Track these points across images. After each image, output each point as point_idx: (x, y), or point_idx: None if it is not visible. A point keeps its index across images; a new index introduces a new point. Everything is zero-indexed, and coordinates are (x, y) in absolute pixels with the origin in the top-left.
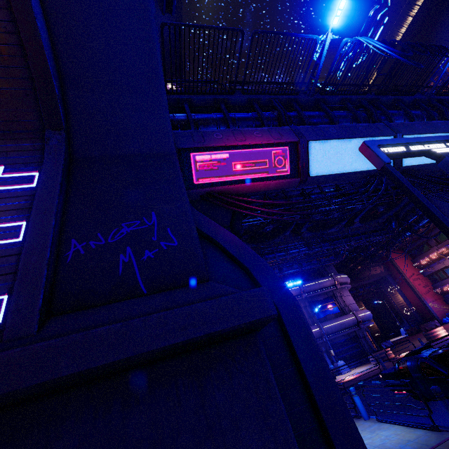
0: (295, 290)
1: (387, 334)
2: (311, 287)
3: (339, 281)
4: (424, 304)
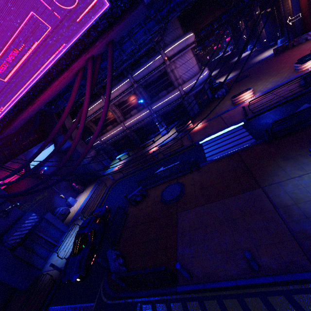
0: (127, 84)
1: (268, 45)
2: (140, 75)
3: (169, 56)
4: (310, 10)
